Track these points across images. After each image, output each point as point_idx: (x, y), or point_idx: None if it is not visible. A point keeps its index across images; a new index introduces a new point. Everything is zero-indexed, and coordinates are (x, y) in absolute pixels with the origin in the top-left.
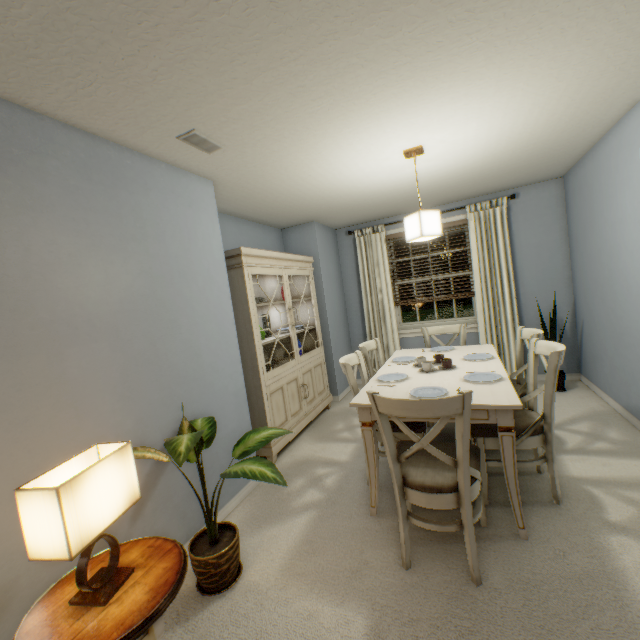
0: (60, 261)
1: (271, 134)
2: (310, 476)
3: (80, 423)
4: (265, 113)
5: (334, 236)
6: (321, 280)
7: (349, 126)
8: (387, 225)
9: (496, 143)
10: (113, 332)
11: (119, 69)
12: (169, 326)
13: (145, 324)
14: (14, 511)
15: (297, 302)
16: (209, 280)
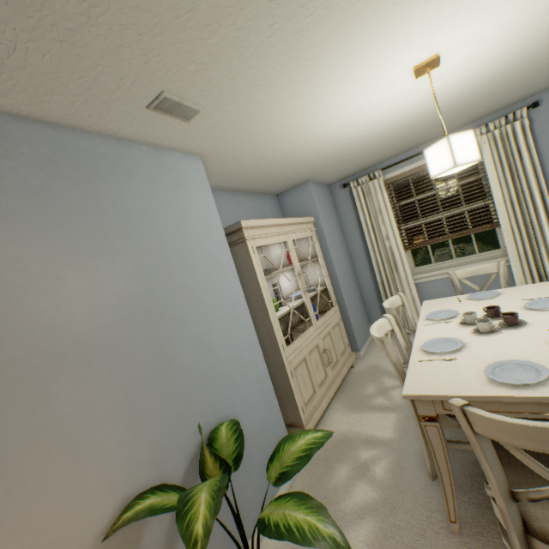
0: (30, 279)
1: (253, 78)
2: (354, 462)
3: (81, 472)
4: (242, 45)
5: (329, 192)
6: (324, 238)
7: (349, 42)
8: (384, 169)
9: (536, 28)
10: (109, 349)
11: (36, 9)
12: (175, 325)
13: (146, 329)
14: None
15: (304, 264)
16: (212, 263)
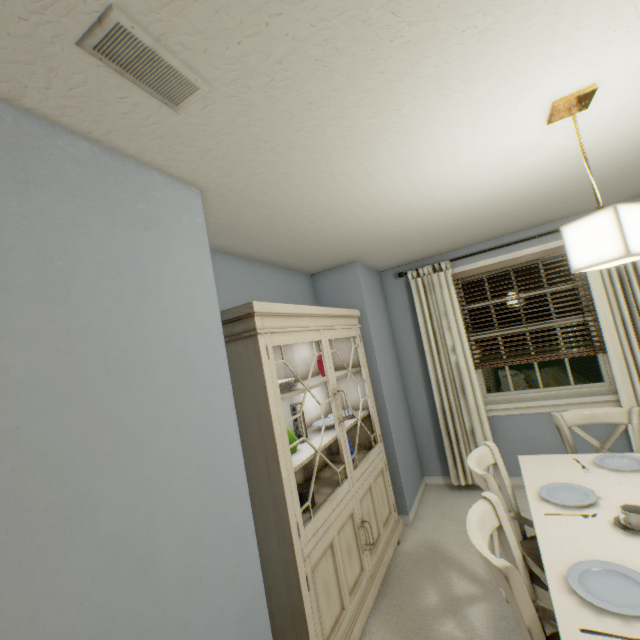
0: None
1: (308, 36)
2: None
3: None
4: None
5: (379, 280)
6: (370, 340)
7: (489, 5)
8: (453, 260)
9: None
10: None
11: None
12: (55, 518)
13: None
14: None
15: None
16: (185, 371)
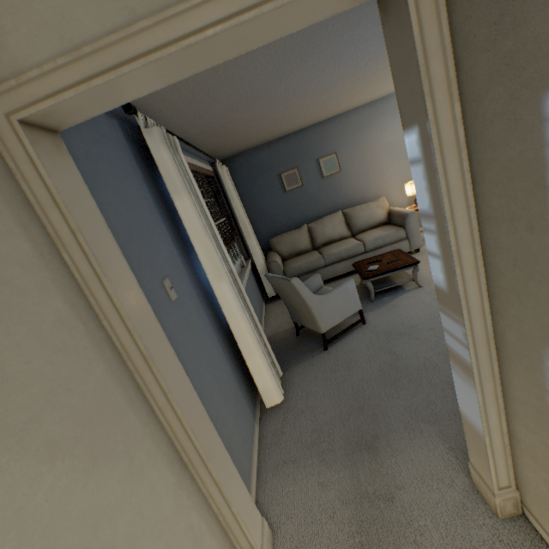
0: None
1: None
2: None
3: None
4: None
5: None
6: None
7: None
8: None
9: None
10: None
11: None
12: None
13: None
14: (403, 196)
15: None
16: None
